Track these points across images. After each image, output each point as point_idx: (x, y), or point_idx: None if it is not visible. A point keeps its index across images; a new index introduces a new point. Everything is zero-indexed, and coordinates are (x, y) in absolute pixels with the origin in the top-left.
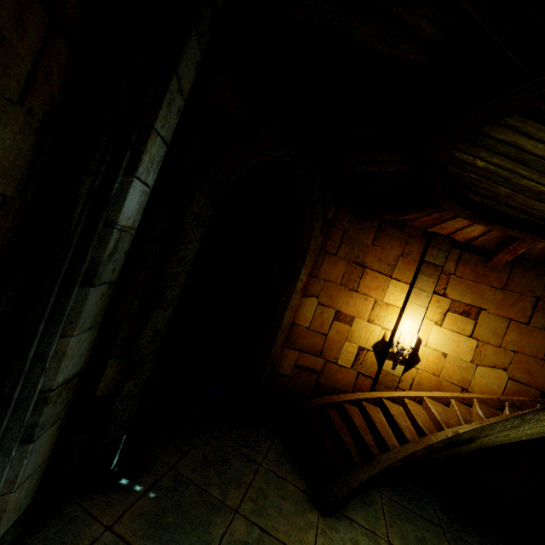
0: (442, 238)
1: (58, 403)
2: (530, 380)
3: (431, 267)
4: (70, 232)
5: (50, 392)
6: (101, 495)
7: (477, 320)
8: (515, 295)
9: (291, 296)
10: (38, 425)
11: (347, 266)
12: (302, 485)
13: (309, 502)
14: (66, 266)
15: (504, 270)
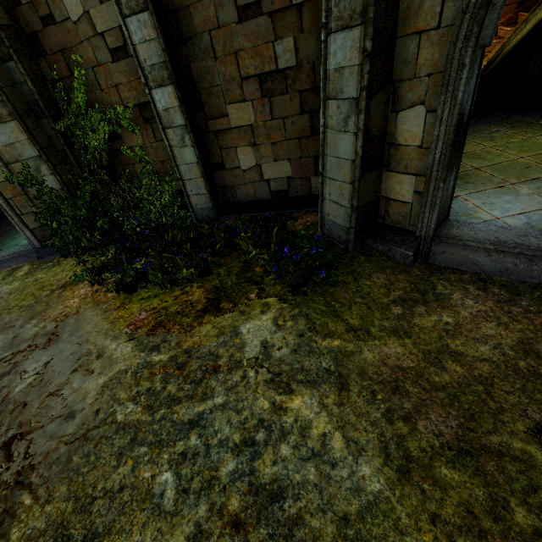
0: None
1: None
2: None
3: None
4: None
5: None
6: None
7: None
8: None
9: None
10: None
11: None
12: None
13: None
14: None
15: None
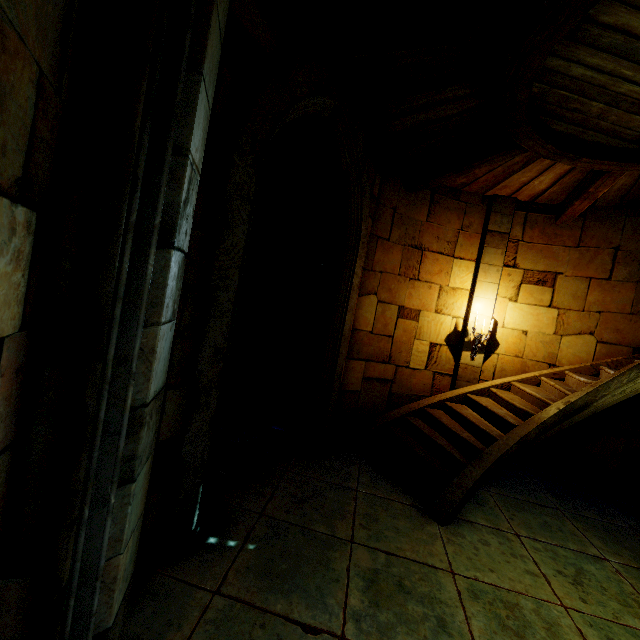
0: (504, 201)
1: (150, 428)
2: (619, 338)
3: (496, 237)
4: (133, 156)
5: (144, 408)
6: (191, 560)
7: (554, 287)
8: (592, 251)
9: (349, 295)
10: (137, 456)
11: (403, 252)
12: (409, 501)
13: (423, 516)
14: (135, 215)
15: (576, 225)
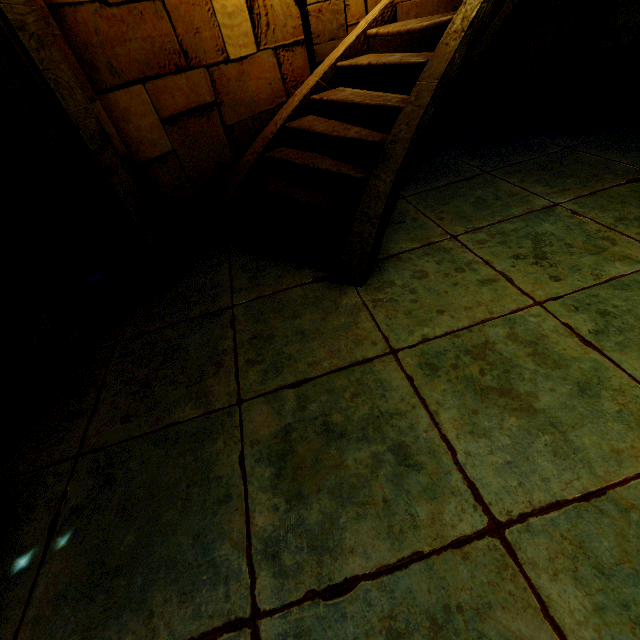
0: None
1: None
2: None
3: None
4: None
5: None
6: None
7: None
8: None
9: None
10: None
11: None
12: (309, 276)
13: (333, 287)
14: None
15: None
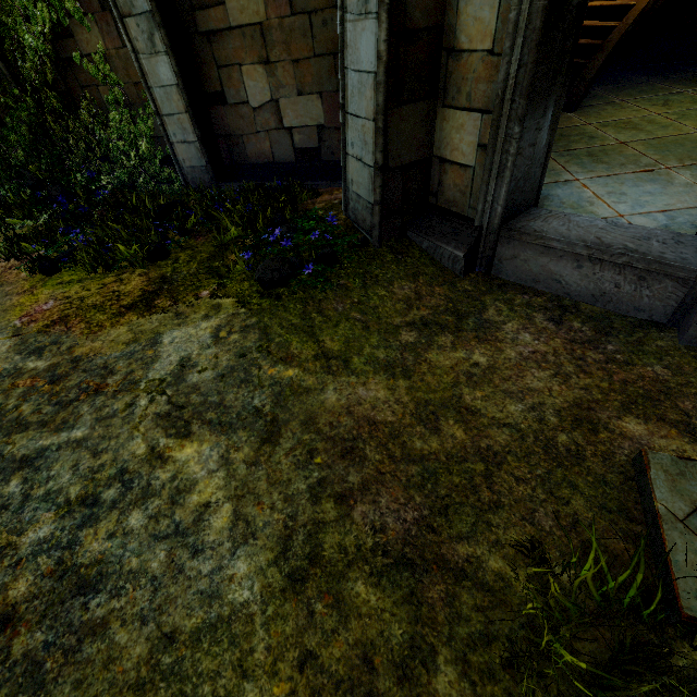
0: None
1: None
2: None
3: None
4: None
5: None
6: None
7: None
8: None
9: None
10: None
11: None
12: None
13: None
14: None
15: None
